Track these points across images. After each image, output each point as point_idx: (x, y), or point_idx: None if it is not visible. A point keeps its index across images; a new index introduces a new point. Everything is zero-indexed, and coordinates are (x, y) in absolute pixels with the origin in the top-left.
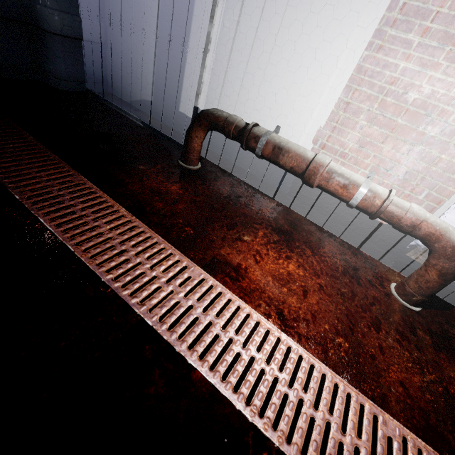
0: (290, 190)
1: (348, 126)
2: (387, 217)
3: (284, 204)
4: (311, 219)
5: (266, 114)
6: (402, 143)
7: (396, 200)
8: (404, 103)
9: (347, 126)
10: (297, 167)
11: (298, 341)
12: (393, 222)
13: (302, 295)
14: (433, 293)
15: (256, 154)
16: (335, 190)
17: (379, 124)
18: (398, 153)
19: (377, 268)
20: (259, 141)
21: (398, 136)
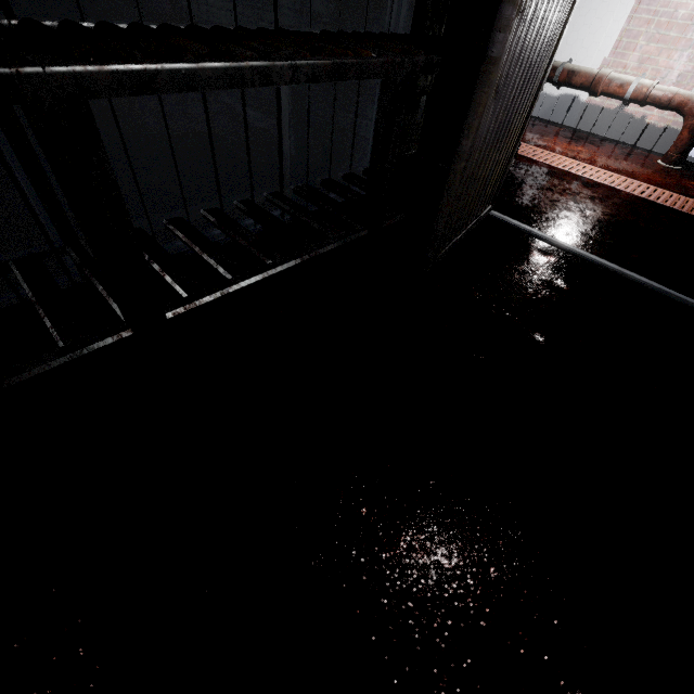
0: (575, 121)
1: (629, 49)
2: (651, 100)
3: (571, 130)
4: (594, 137)
5: (557, 57)
6: (674, 52)
7: (658, 86)
8: (674, 20)
9: (628, 49)
10: (586, 82)
11: (585, 163)
12: (656, 102)
13: (587, 156)
14: (686, 149)
15: (553, 82)
16: (614, 91)
17: (655, 41)
18: (671, 61)
19: (649, 156)
20: (557, 70)
21: (671, 47)
